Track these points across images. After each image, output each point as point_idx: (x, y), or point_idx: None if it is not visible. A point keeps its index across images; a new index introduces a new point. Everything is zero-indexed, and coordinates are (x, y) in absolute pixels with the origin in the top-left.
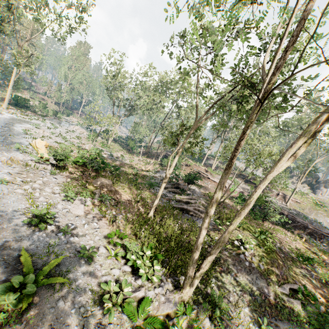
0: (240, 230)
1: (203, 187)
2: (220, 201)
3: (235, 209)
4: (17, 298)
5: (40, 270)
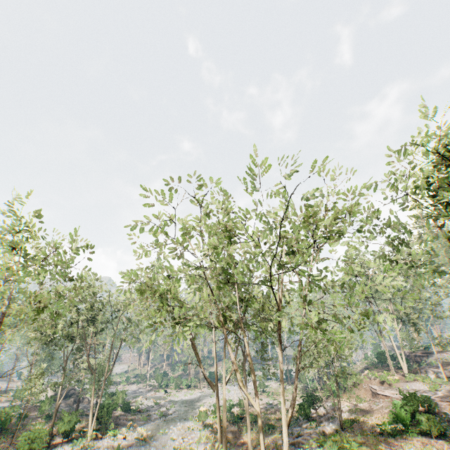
0: (327, 448)
1: (362, 410)
2: (361, 424)
3: (376, 429)
4: None
5: None
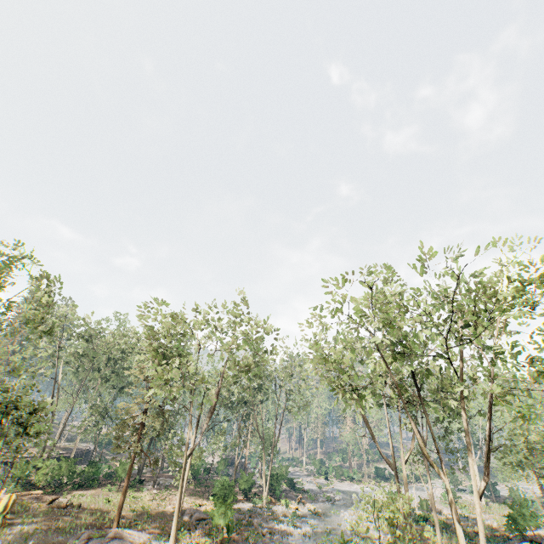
0: None
1: None
2: None
3: None
4: (338, 542)
5: (347, 540)
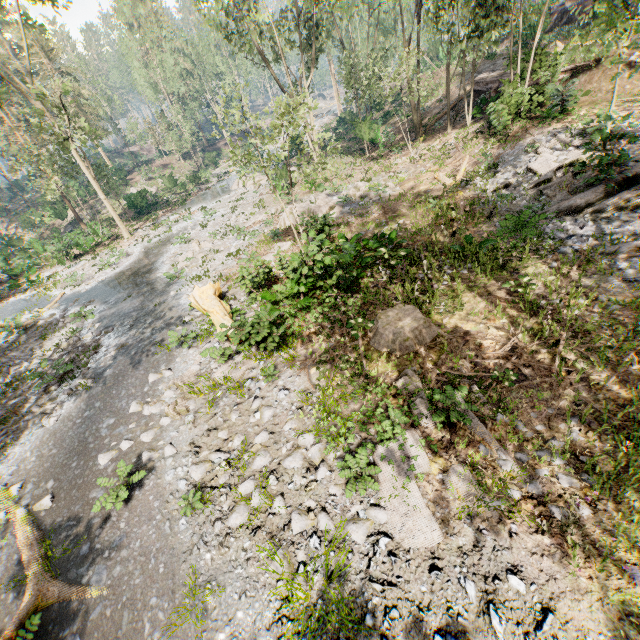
0: None
1: None
2: None
3: None
4: None
5: None
